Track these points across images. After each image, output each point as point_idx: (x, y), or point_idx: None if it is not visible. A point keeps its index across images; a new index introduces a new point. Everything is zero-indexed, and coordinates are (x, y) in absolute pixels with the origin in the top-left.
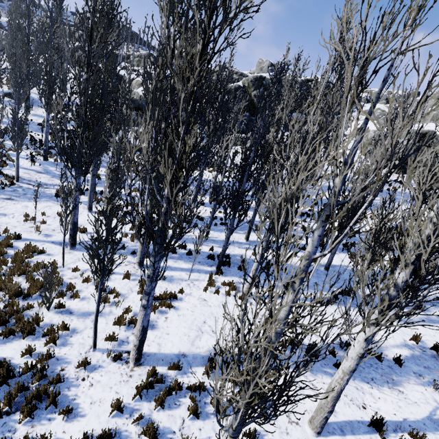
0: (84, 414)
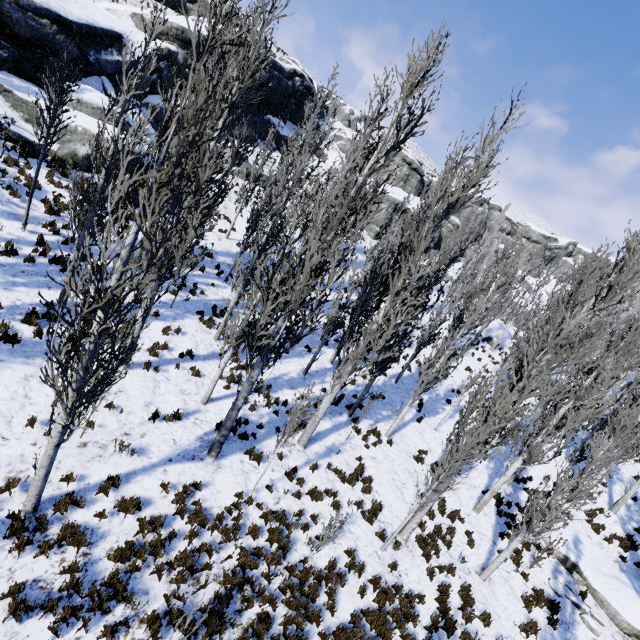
0: (423, 592)
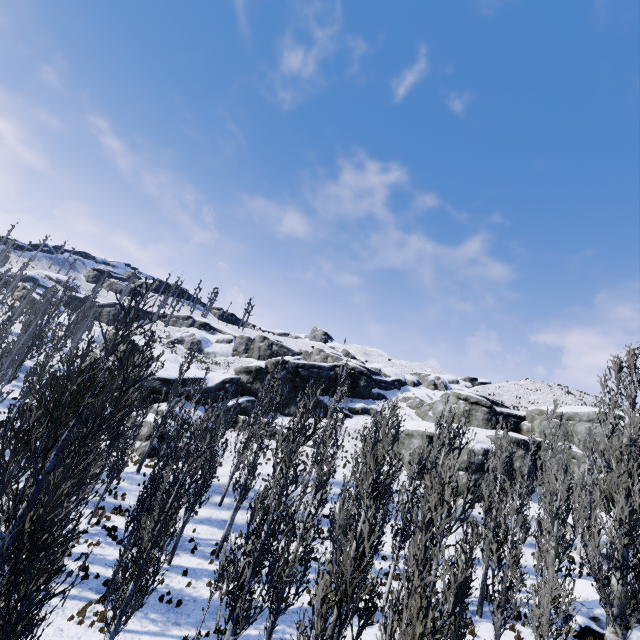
0: None
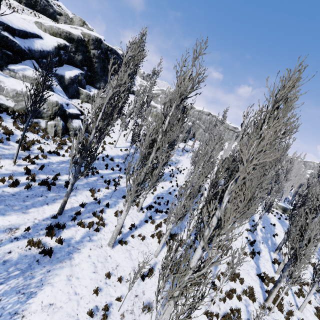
0: None
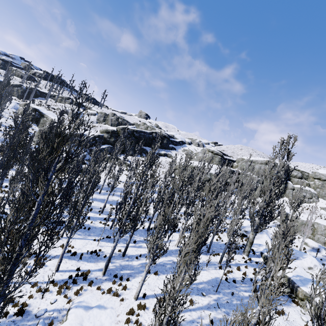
0: None
